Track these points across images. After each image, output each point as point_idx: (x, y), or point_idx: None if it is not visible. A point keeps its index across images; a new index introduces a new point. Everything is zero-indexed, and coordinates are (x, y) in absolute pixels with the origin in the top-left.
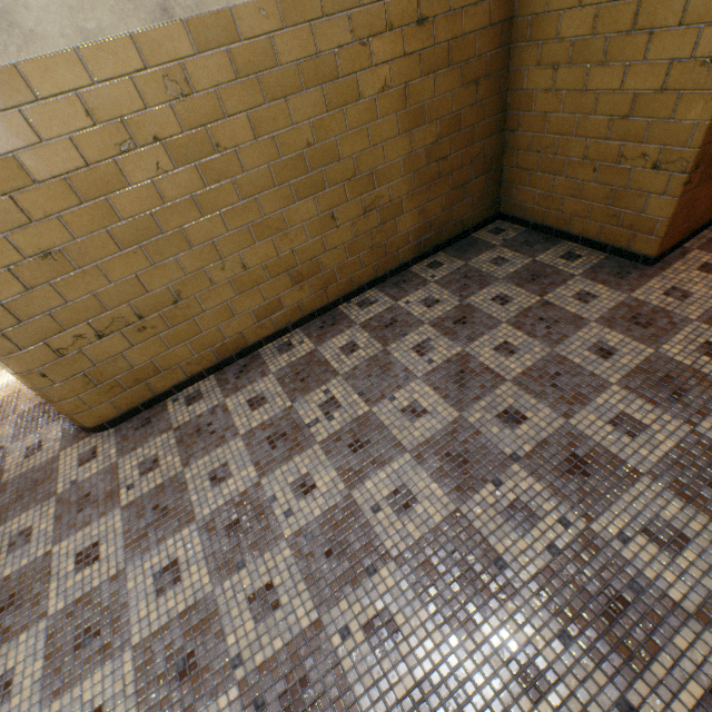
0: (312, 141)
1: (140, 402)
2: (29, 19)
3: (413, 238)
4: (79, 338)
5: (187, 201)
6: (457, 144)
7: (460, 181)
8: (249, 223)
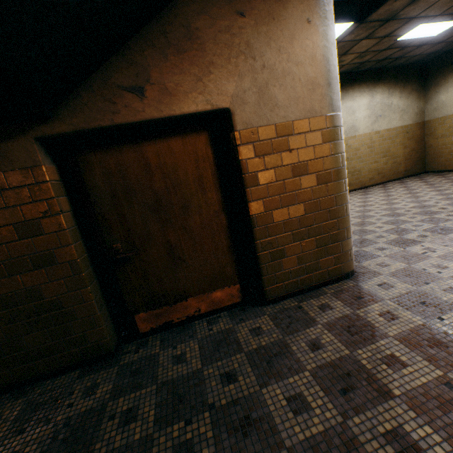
0: (386, 148)
1: None
2: (359, 131)
3: (402, 172)
4: None
5: (366, 154)
6: (413, 153)
7: (414, 161)
8: (373, 160)
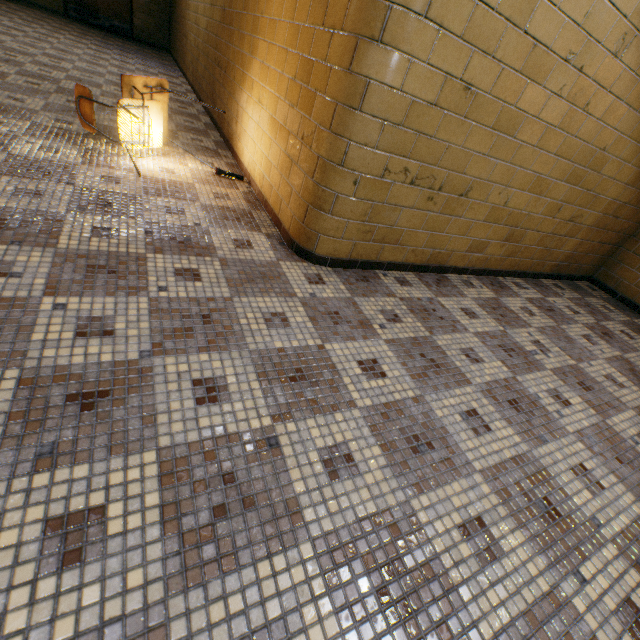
0: (606, 148)
1: (363, 258)
2: None
3: (559, 259)
4: (403, 172)
5: (542, 127)
6: (627, 213)
7: (604, 239)
8: (539, 173)
